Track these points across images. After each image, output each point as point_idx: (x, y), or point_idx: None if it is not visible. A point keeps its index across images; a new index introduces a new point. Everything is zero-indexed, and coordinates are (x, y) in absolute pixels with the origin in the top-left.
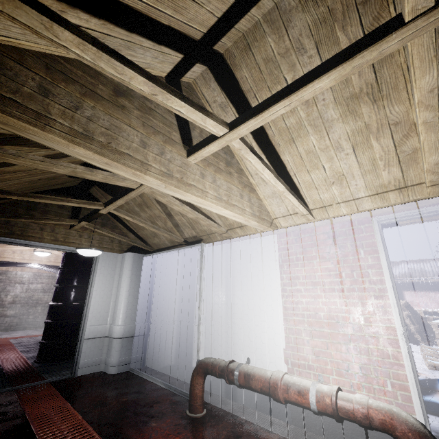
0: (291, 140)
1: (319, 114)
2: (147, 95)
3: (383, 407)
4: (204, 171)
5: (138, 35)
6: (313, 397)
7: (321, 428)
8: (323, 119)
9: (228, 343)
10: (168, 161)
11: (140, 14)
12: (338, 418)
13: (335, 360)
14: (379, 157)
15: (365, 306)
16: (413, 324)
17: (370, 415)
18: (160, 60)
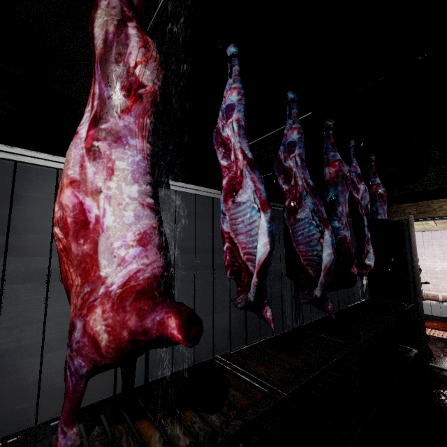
0: None
1: None
2: None
3: None
4: None
5: None
6: (440, 297)
7: (434, 311)
8: None
9: None
10: None
11: None
12: None
13: (443, 287)
14: None
15: None
16: None
17: None
18: None
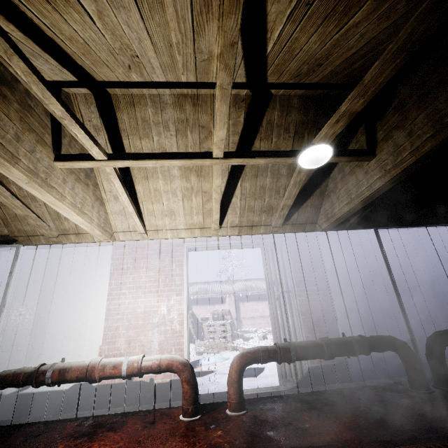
0: (146, 178)
1: (169, 170)
2: (56, 116)
3: (169, 356)
4: (67, 177)
5: (50, 56)
6: (125, 366)
7: (121, 400)
8: (170, 173)
9: (30, 356)
10: (37, 160)
11: (64, 51)
12: (141, 373)
13: (142, 343)
14: (195, 207)
15: (169, 302)
16: (194, 328)
17: (161, 363)
18: (55, 72)
